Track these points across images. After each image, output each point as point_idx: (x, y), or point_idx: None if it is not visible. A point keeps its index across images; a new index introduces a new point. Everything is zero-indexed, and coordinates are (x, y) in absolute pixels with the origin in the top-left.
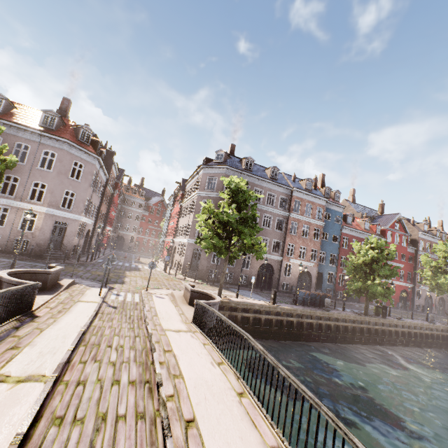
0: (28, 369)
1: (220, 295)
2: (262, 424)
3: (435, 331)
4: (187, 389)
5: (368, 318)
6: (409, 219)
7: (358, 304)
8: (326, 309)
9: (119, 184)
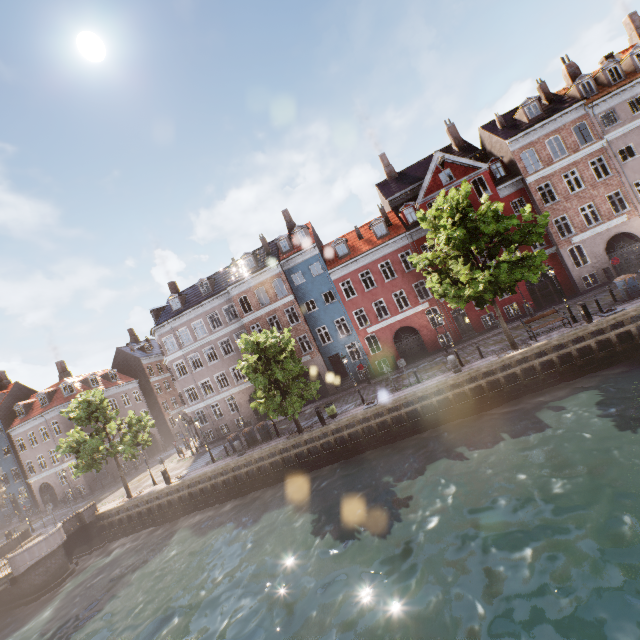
0: None
1: (128, 496)
2: None
3: (444, 392)
4: None
5: (282, 445)
6: (506, 113)
7: (399, 372)
8: (237, 455)
9: None
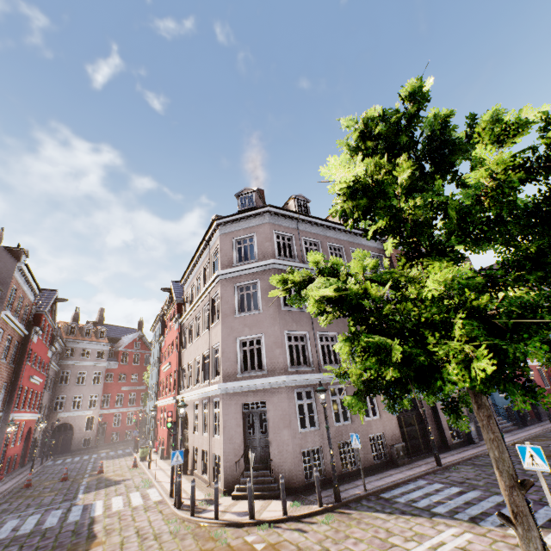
0: None
1: None
2: None
3: None
4: None
5: None
6: None
7: None
8: None
9: (45, 317)
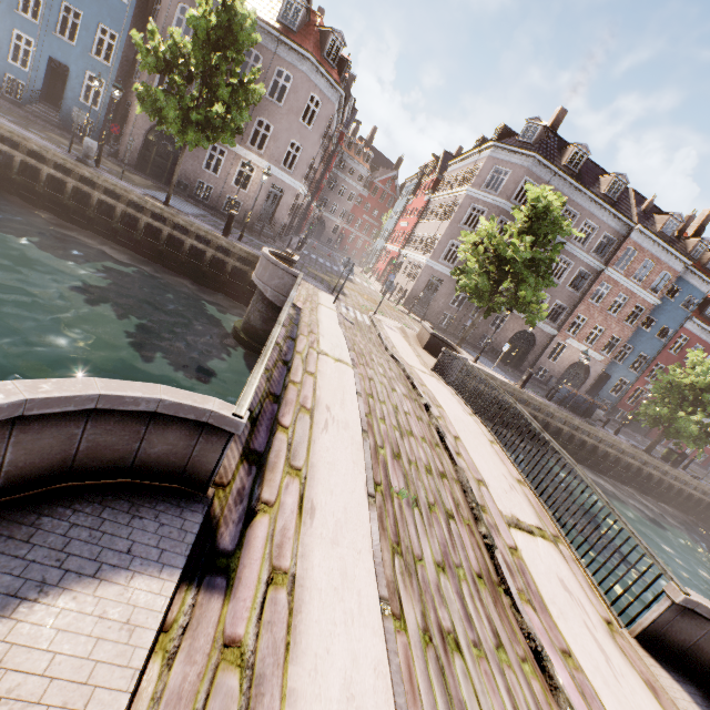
0: (335, 354)
1: None
2: (509, 465)
3: None
4: (449, 418)
5: (647, 457)
6: None
7: (641, 438)
8: (590, 423)
9: (344, 135)
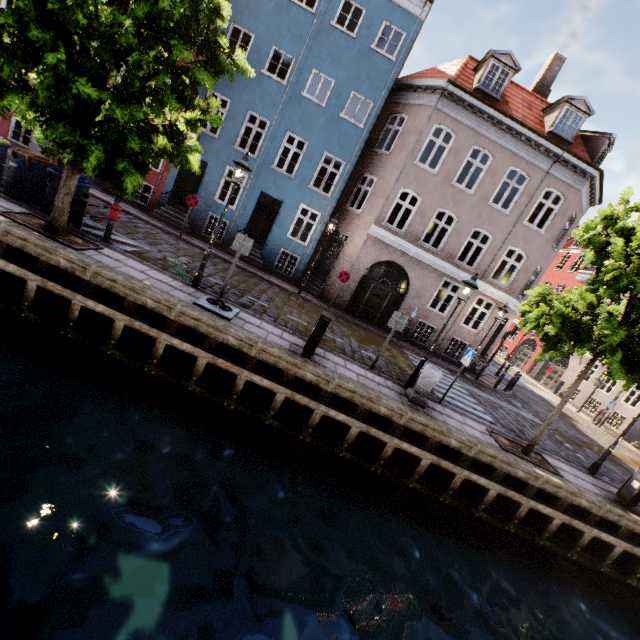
0: None
1: None
2: None
3: None
4: None
5: None
6: None
7: None
8: None
9: None
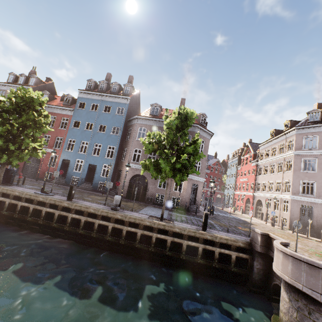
0: None
1: None
2: None
3: None
4: None
5: None
6: None
7: None
8: None
9: None
